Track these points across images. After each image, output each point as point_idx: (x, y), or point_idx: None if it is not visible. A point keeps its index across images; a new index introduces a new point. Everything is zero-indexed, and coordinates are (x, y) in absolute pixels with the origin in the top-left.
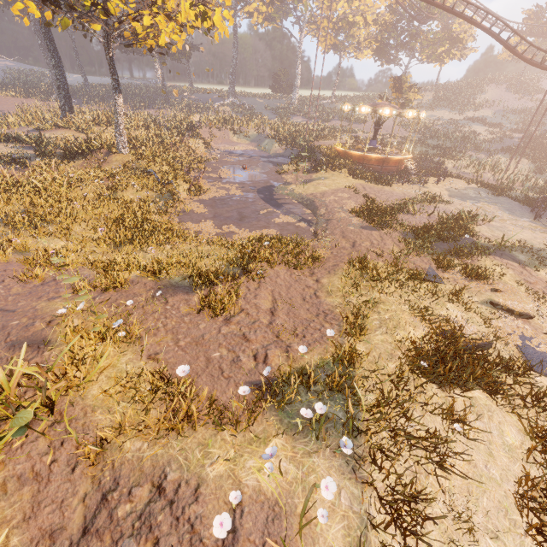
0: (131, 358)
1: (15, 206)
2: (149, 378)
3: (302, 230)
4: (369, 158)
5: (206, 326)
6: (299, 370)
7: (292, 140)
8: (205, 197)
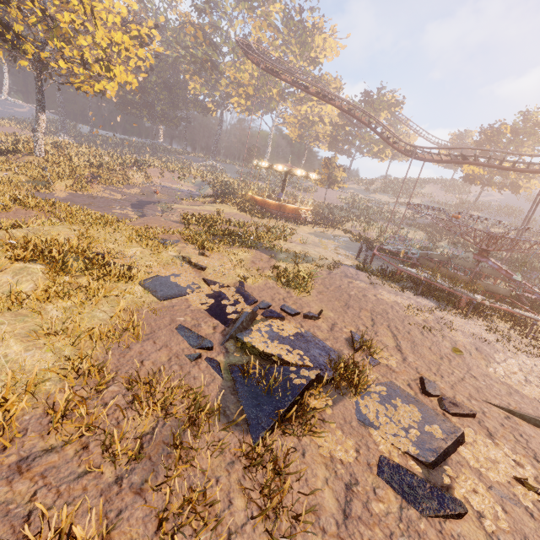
0: None
1: None
2: None
3: (128, 218)
4: (269, 203)
5: None
6: None
7: (225, 188)
8: (82, 193)
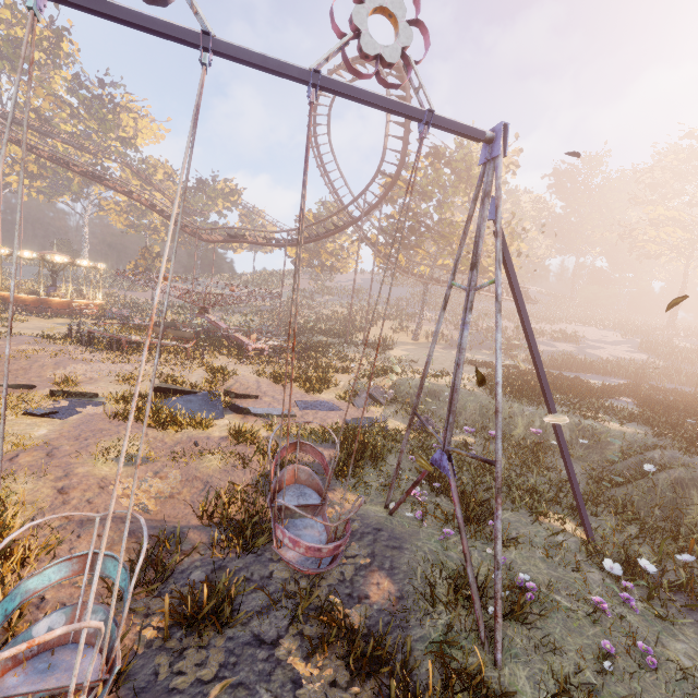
0: None
1: None
2: None
3: None
4: (22, 299)
5: None
6: None
7: None
8: None
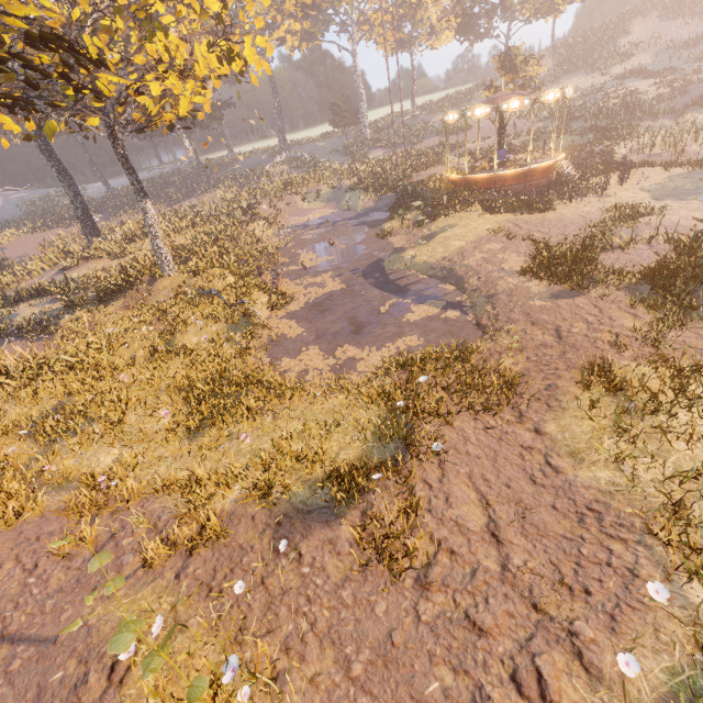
0: None
1: (45, 404)
2: None
3: (456, 324)
4: (503, 177)
5: (388, 609)
6: None
7: (382, 184)
8: (294, 306)
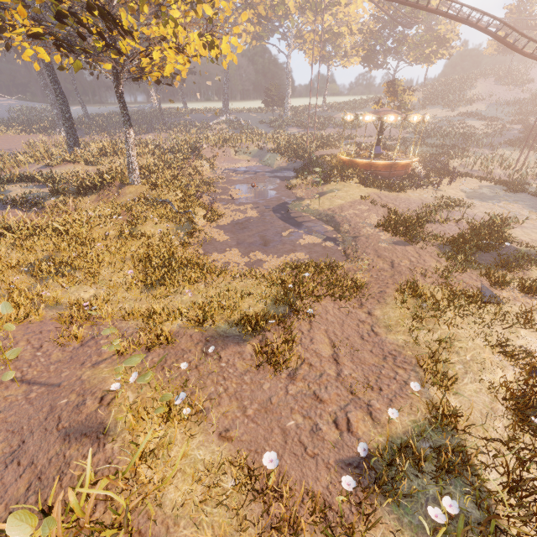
0: (201, 441)
1: (39, 253)
2: (227, 467)
3: (331, 250)
4: (376, 165)
5: (270, 387)
6: (394, 440)
7: (294, 152)
8: (223, 222)
